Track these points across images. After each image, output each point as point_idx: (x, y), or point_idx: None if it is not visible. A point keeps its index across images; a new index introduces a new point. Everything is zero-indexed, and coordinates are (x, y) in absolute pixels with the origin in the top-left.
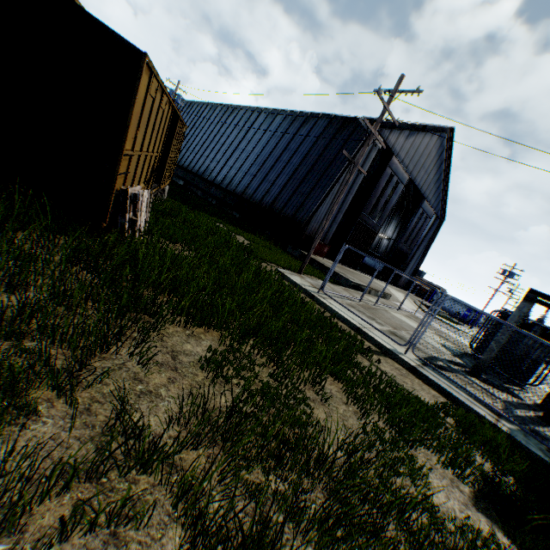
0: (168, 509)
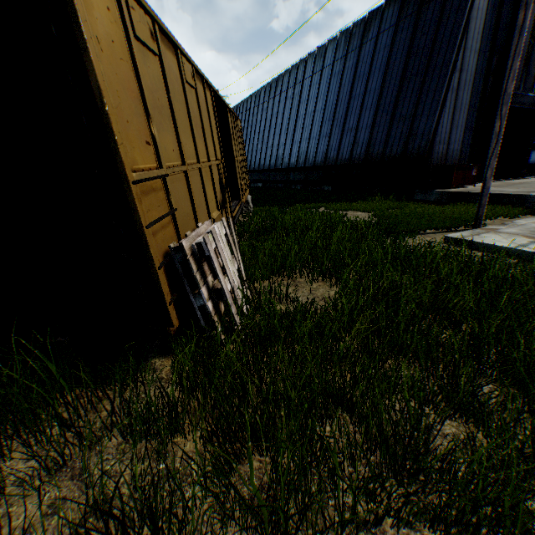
0: None
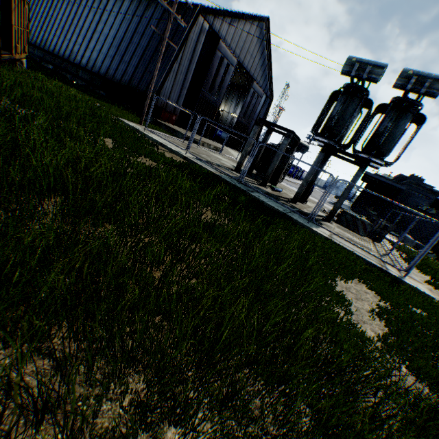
0: None
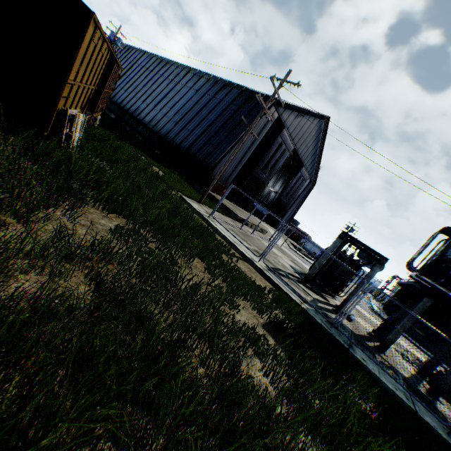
0: (83, 280)
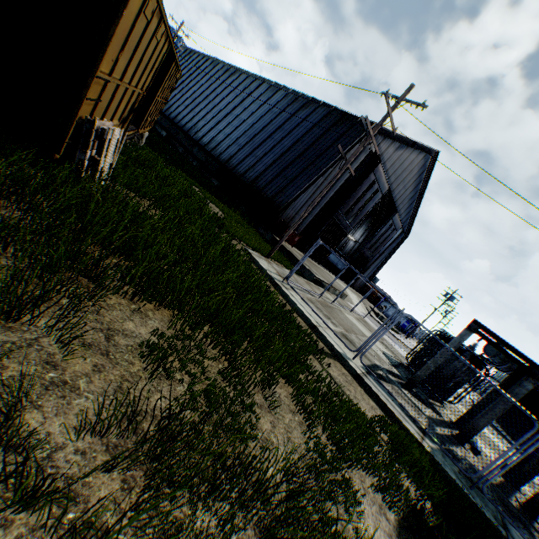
0: None
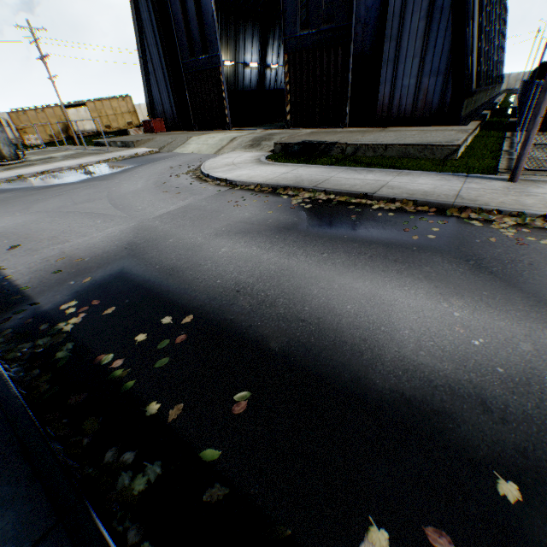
0: None
